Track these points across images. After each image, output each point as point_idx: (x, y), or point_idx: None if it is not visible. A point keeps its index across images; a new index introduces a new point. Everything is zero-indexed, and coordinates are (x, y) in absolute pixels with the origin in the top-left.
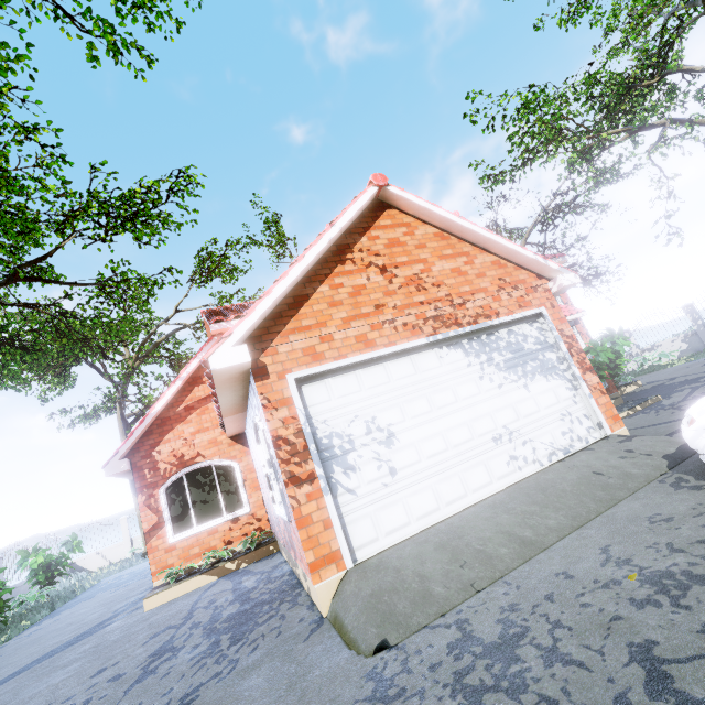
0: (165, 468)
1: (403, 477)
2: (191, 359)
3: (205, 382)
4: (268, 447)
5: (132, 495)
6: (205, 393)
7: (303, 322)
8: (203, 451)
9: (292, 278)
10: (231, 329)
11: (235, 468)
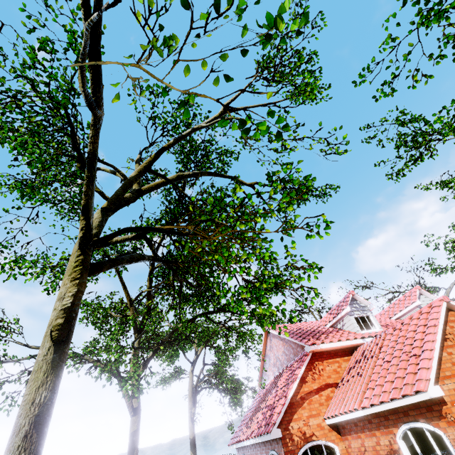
0: (297, 440)
1: None
2: (299, 365)
3: (307, 381)
4: (451, 447)
5: (191, 452)
6: (309, 389)
7: (445, 372)
8: (315, 431)
9: (437, 350)
10: (428, 376)
11: (335, 450)
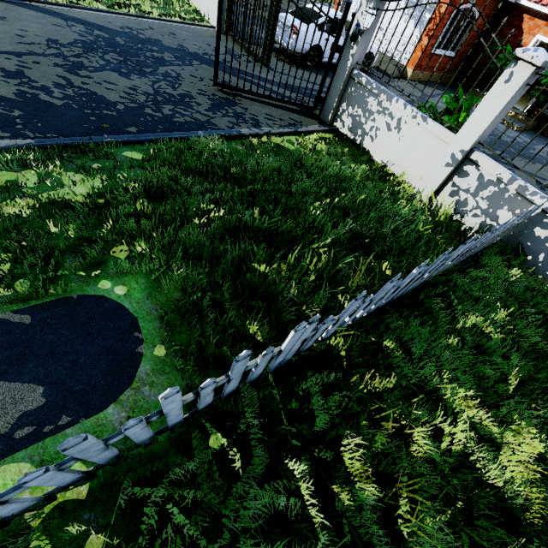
0: None
1: None
2: None
3: None
4: None
5: None
6: None
7: None
8: None
9: None
10: None
11: None
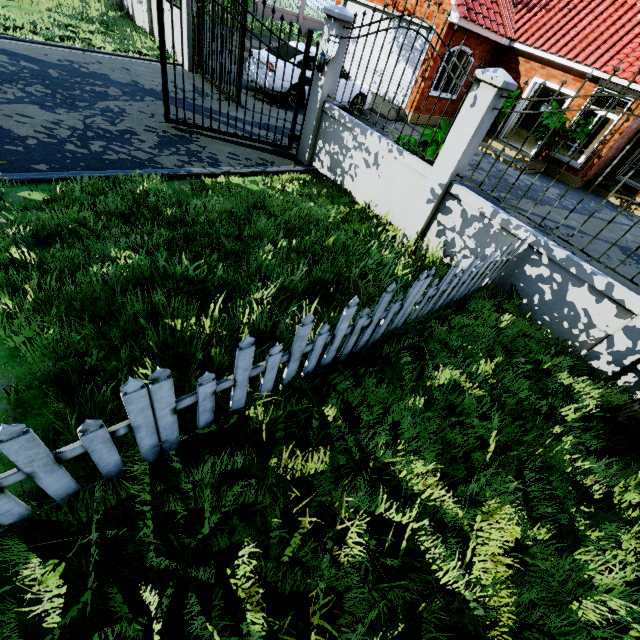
0: None
1: (350, 58)
2: None
3: None
4: None
5: None
6: None
7: None
8: None
9: None
10: None
11: None
